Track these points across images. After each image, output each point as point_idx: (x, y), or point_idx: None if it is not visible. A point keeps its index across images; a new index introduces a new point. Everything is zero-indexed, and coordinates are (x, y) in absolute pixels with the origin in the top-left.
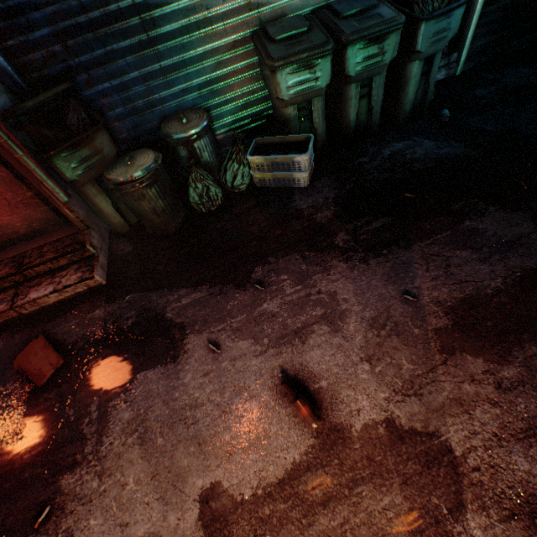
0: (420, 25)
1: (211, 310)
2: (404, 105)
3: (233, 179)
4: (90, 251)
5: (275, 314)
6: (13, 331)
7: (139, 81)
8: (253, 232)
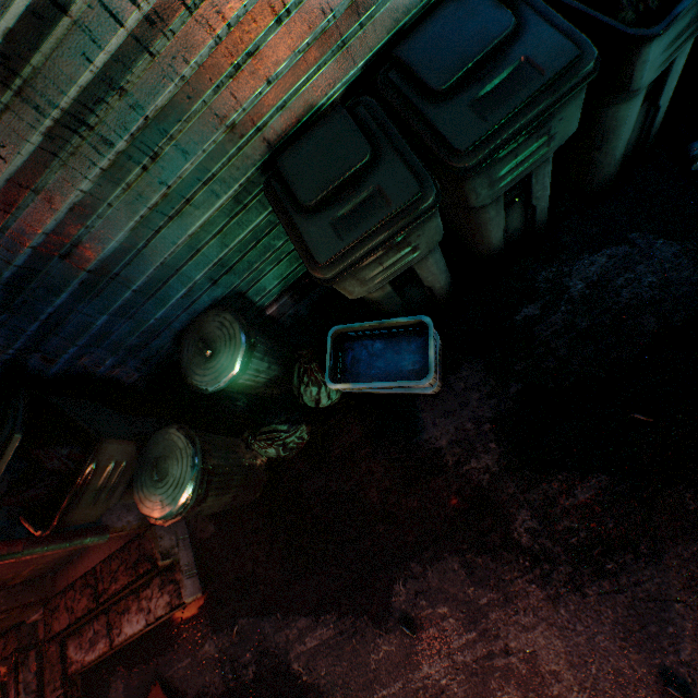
0: (643, 45)
1: (350, 665)
2: (602, 168)
3: (316, 402)
4: (165, 564)
5: (444, 688)
6: (126, 665)
7: (115, 320)
8: (373, 503)
